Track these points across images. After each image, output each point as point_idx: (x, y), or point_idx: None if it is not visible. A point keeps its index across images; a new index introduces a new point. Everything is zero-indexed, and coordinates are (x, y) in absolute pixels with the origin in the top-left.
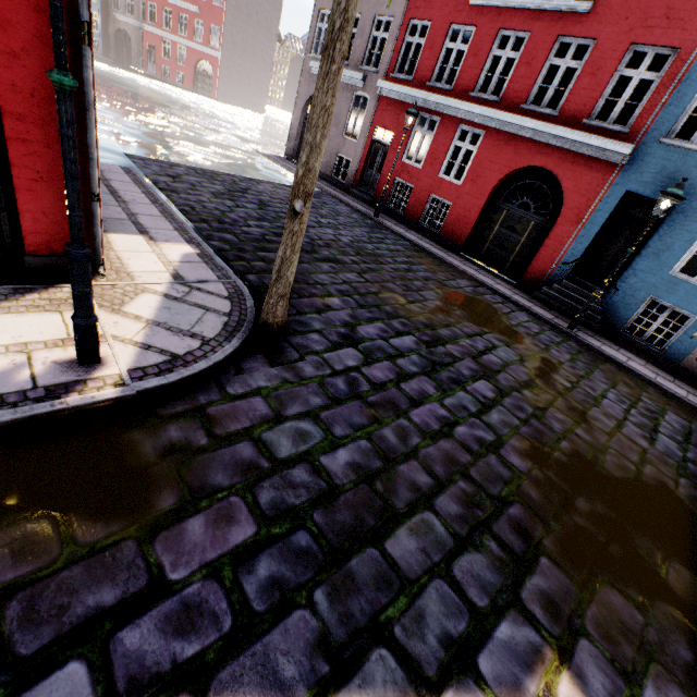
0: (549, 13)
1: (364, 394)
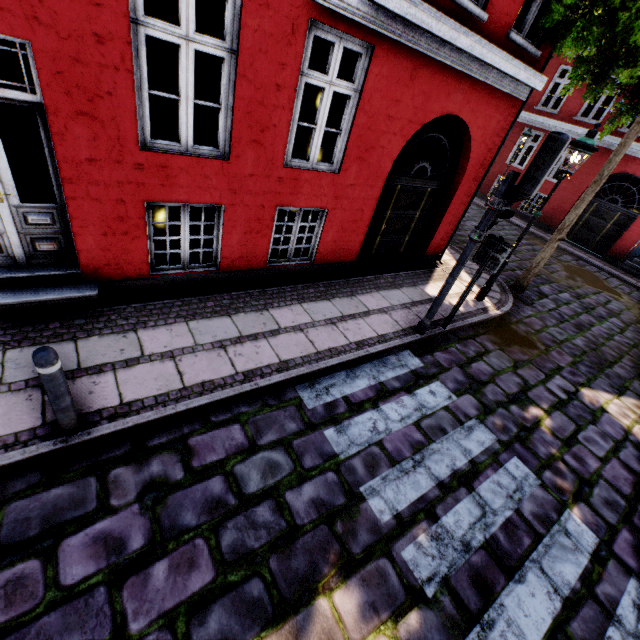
0: None
1: (568, 320)
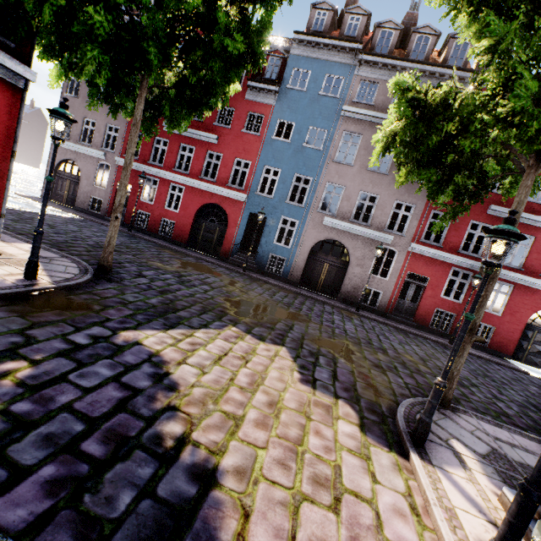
0: (201, 141)
1: (155, 289)
